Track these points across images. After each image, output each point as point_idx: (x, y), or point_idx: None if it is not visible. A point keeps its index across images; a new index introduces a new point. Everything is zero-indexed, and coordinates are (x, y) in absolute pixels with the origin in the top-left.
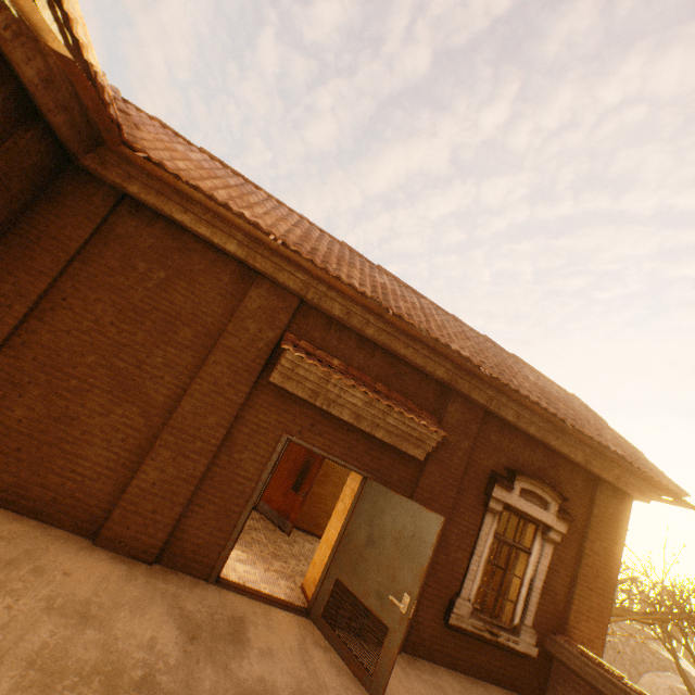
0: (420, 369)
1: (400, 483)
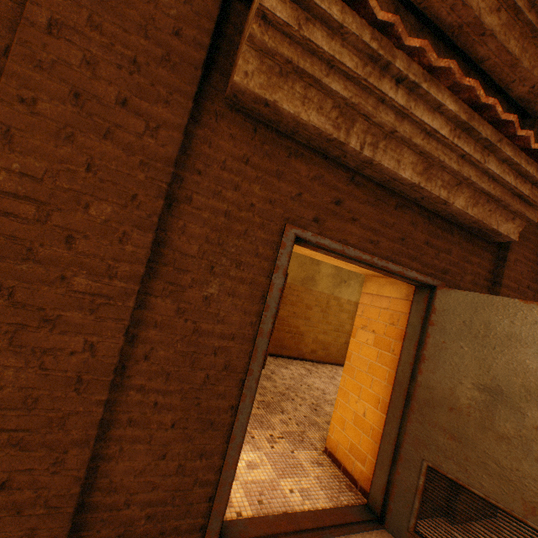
0: (498, 75)
1: (473, 286)
